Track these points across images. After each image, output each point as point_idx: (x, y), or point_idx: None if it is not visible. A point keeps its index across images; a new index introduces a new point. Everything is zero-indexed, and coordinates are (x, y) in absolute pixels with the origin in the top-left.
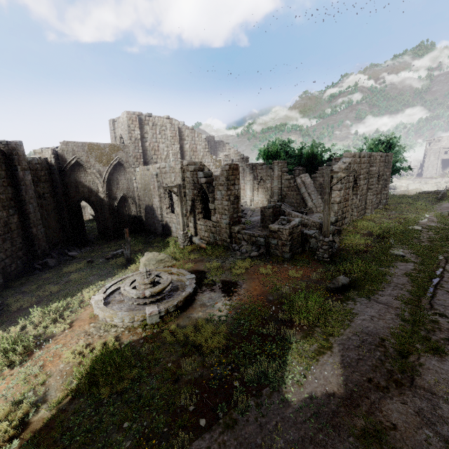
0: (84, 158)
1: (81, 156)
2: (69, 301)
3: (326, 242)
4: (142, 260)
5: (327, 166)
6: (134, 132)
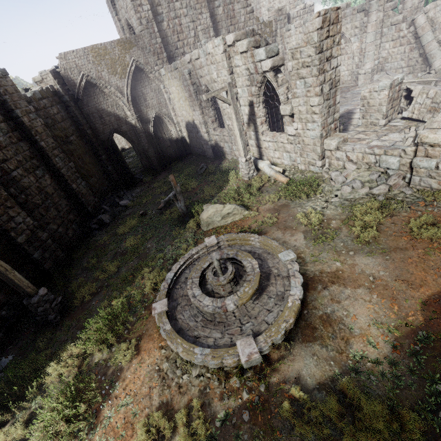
0: (94, 74)
1: (89, 71)
2: (130, 290)
3: None
4: (202, 218)
5: None
6: (141, 8)
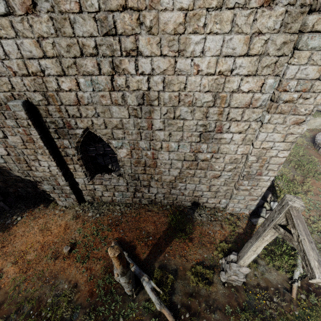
0: None
1: None
2: None
3: None
4: (309, 122)
5: None
6: None
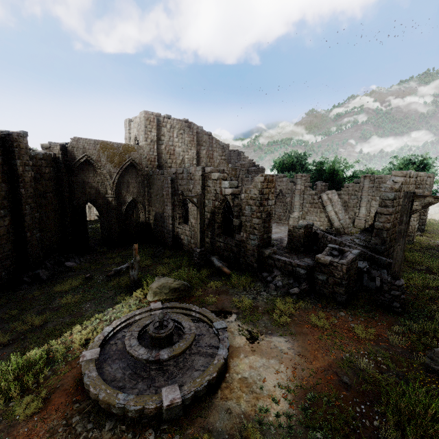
0: (95, 157)
1: (92, 154)
2: (52, 345)
3: (397, 286)
4: (152, 287)
5: (355, 183)
6: (150, 133)
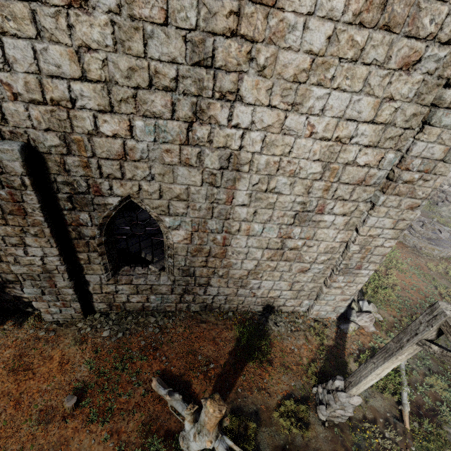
0: None
1: None
2: None
3: None
4: None
5: None
6: None
